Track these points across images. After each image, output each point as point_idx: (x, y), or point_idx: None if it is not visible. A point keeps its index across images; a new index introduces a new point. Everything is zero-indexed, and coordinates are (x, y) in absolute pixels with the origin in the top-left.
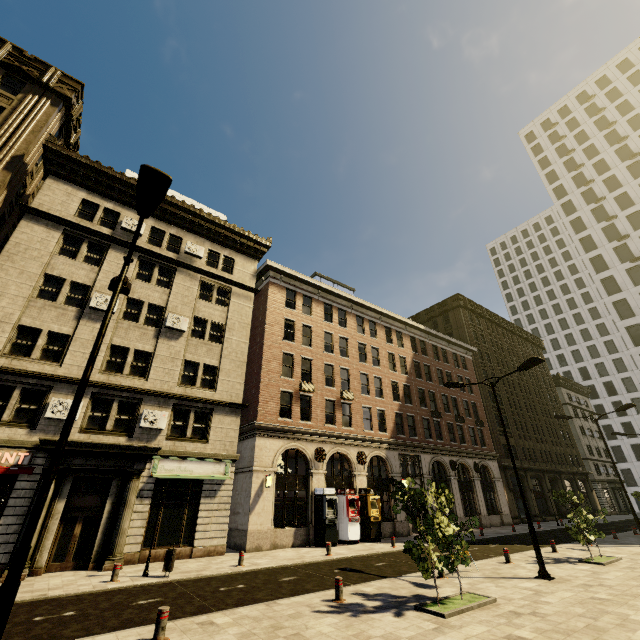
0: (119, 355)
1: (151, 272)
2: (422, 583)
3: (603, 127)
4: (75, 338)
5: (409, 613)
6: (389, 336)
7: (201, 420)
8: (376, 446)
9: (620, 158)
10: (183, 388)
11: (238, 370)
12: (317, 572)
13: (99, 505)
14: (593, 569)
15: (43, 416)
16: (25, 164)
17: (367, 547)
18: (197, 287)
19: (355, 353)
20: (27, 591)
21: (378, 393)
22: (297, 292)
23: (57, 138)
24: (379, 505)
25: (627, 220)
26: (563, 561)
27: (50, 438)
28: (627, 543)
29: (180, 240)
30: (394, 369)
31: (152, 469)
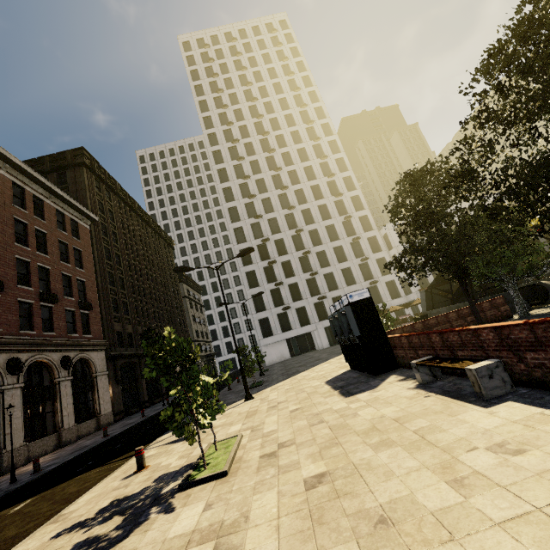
0: None
1: None
2: None
3: (239, 69)
4: None
5: None
6: None
7: None
8: None
9: (246, 98)
10: None
11: None
12: None
13: None
14: (213, 515)
15: None
16: None
17: None
18: None
19: None
20: None
21: None
22: None
23: None
24: None
25: (245, 147)
26: (147, 506)
27: None
28: (230, 403)
29: None
30: None
31: None
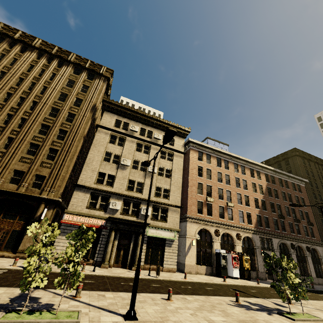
0: (131, 183)
1: (141, 147)
2: (279, 304)
3: None
4: (116, 176)
5: (275, 315)
6: (252, 173)
7: (163, 212)
8: (246, 231)
9: None
10: (156, 198)
11: (178, 190)
12: (222, 288)
13: (128, 244)
14: None
15: (108, 207)
16: (96, 107)
17: (243, 282)
18: (159, 153)
19: (233, 183)
20: (112, 273)
21: (246, 204)
22: (203, 152)
23: (104, 93)
24: (249, 262)
25: None
26: None
27: (112, 216)
28: None
29: (151, 132)
30: (255, 191)
31: (146, 232)
